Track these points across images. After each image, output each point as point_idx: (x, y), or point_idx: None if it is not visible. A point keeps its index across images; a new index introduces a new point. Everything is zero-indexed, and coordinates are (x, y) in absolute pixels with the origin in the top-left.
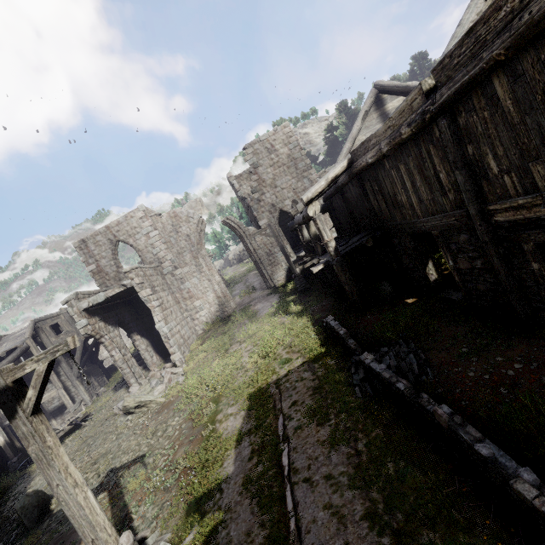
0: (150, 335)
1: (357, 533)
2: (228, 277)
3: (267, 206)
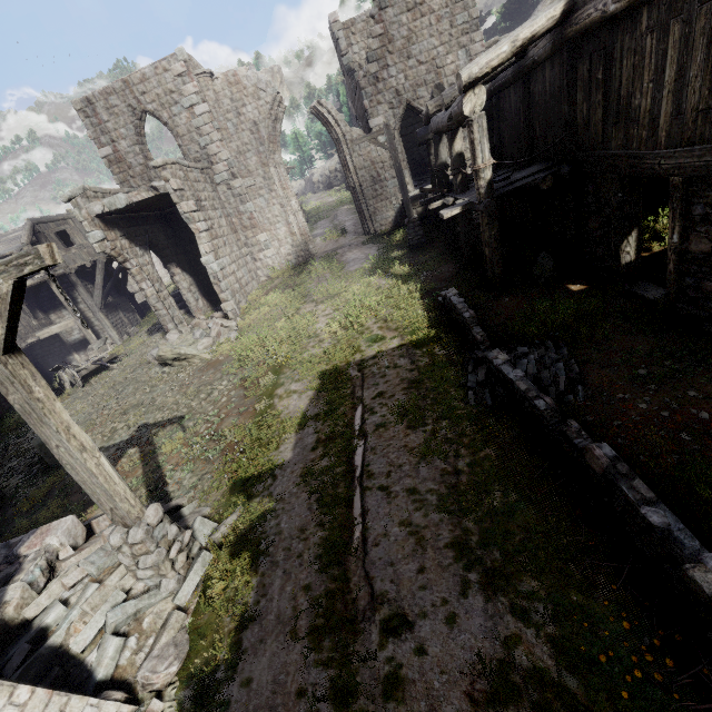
0: (194, 270)
1: (438, 561)
2: (309, 208)
3: (388, 93)
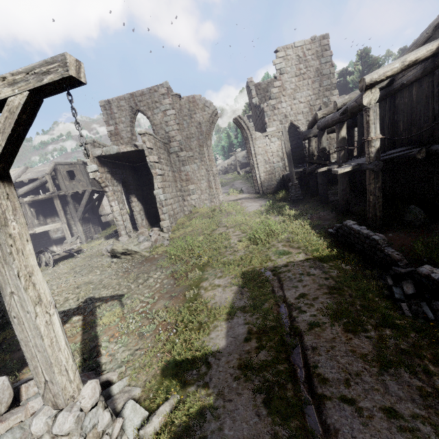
0: (145, 202)
1: None
2: None
3: (280, 115)
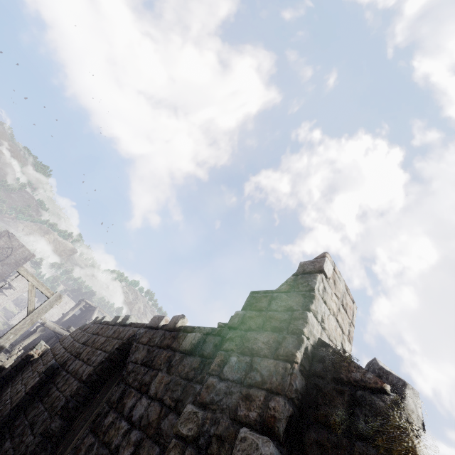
0: None
1: None
2: None
3: None
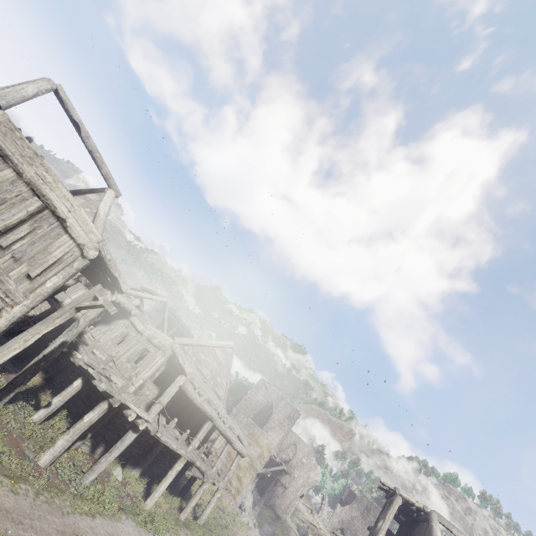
0: None
1: None
2: (297, 506)
3: (341, 518)
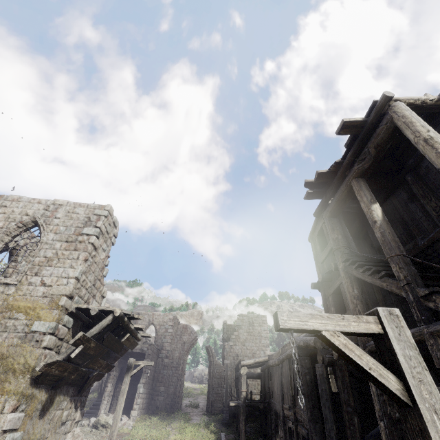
0: None
1: None
2: (185, 388)
3: (234, 353)
